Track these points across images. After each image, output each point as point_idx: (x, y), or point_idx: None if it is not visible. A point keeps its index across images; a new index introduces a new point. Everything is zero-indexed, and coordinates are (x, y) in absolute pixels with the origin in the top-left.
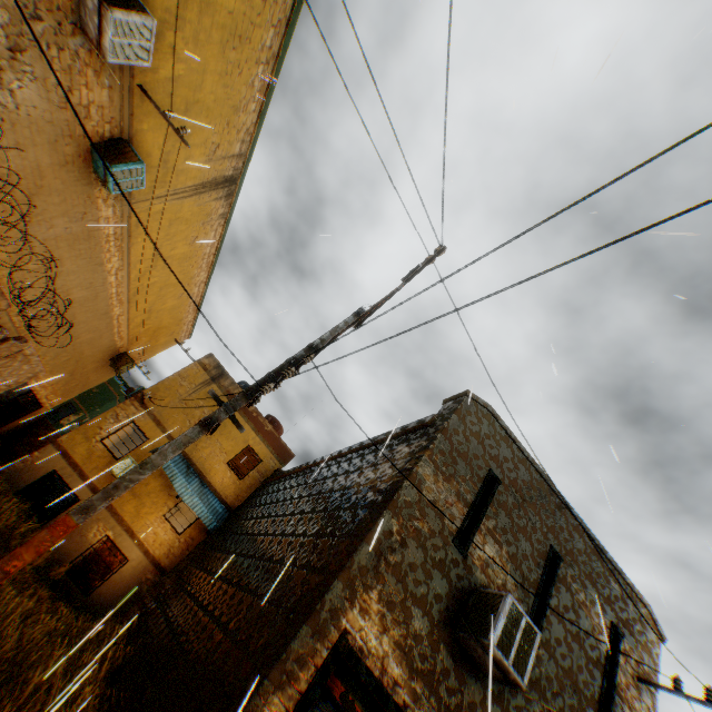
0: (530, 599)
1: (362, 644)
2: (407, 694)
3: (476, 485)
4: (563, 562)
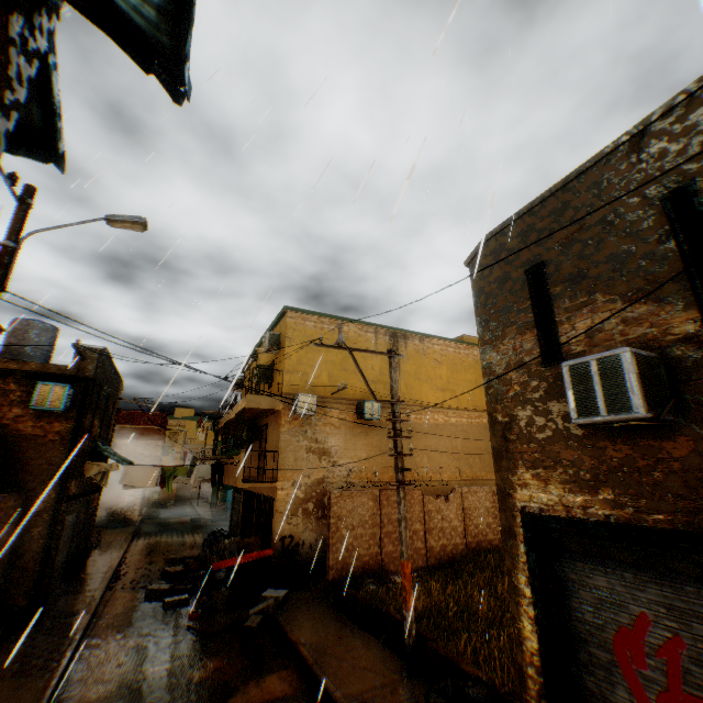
0: (678, 287)
1: (539, 507)
2: (602, 509)
3: (526, 301)
4: (701, 176)
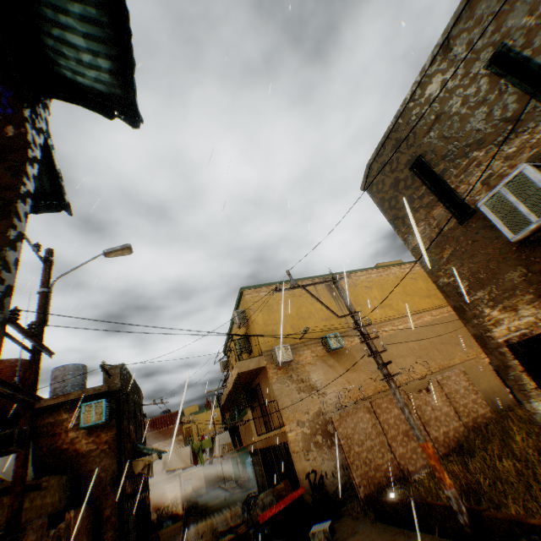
0: (536, 111)
1: (519, 333)
2: None
3: (421, 188)
4: (507, 38)
